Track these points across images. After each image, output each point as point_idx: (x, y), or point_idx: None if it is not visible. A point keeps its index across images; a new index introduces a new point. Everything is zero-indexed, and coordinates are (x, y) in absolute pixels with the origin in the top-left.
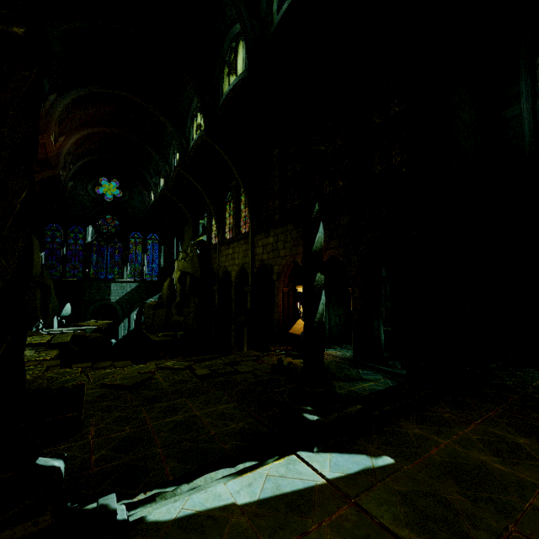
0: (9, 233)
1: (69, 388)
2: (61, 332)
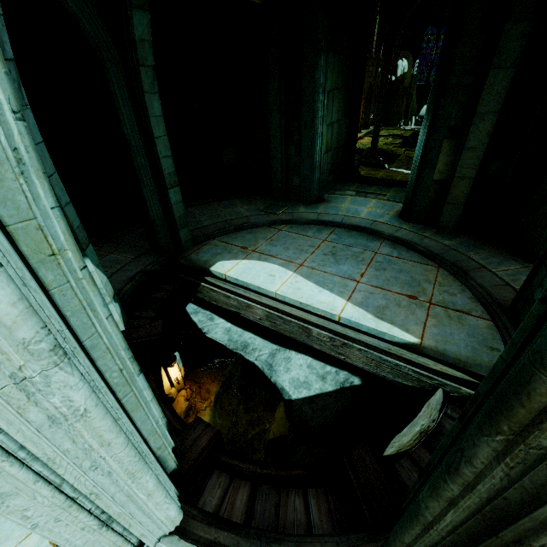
0: (379, 114)
1: (394, 153)
2: (410, 129)
